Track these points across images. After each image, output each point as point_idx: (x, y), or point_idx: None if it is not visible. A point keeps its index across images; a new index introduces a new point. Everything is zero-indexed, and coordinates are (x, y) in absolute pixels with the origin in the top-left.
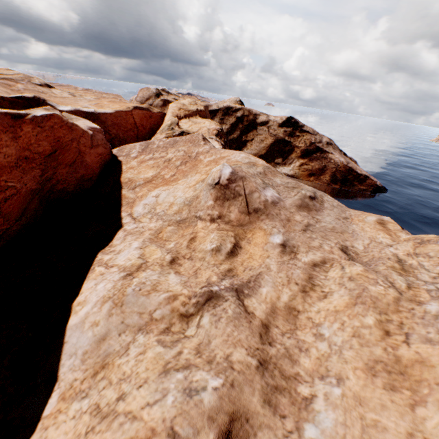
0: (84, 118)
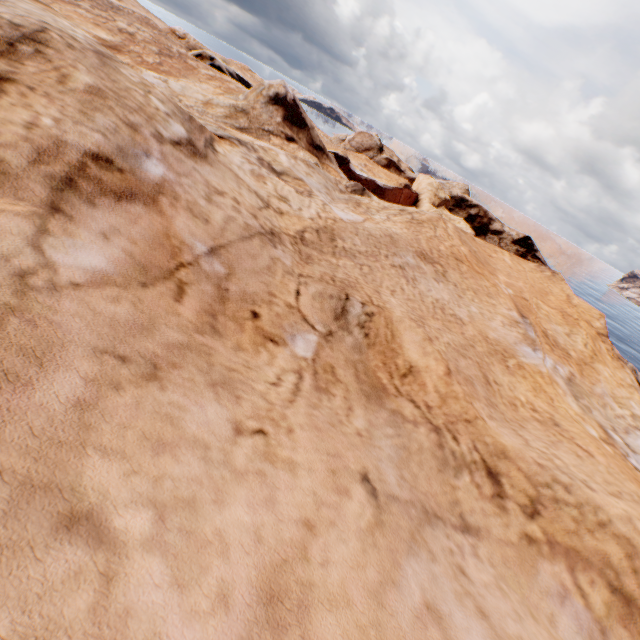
0: (371, 190)
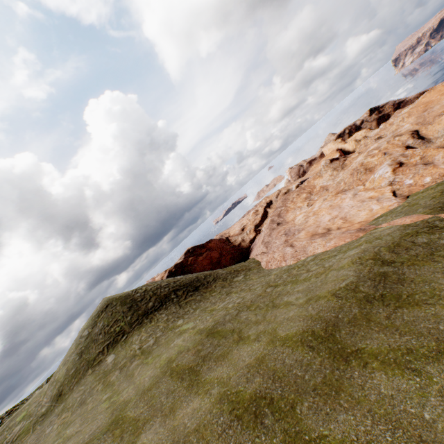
0: None
